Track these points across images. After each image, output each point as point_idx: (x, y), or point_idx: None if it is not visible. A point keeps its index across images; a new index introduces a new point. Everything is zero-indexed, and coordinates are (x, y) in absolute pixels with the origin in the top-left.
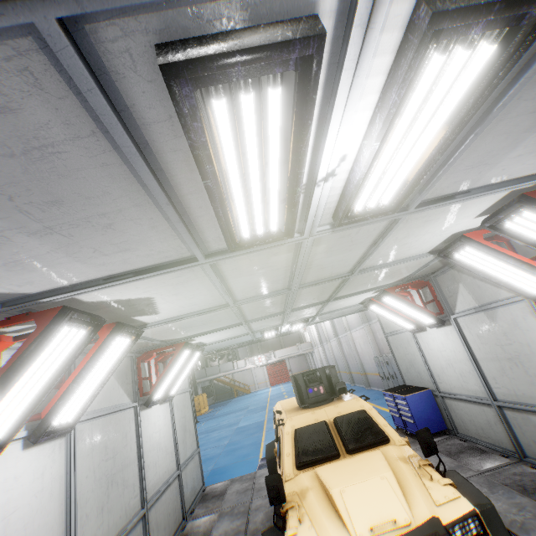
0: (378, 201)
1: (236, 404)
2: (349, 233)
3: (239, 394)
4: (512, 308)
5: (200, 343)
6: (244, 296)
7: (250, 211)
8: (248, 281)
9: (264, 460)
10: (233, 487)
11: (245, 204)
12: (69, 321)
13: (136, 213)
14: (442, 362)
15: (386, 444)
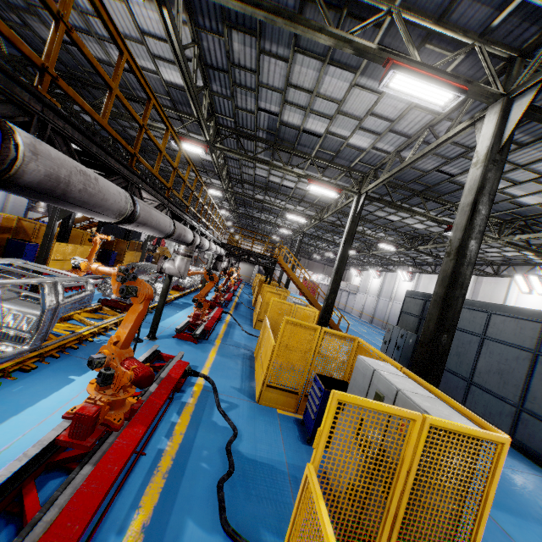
0: None
1: None
2: None
3: None
4: None
5: None
6: None
7: None
8: None
9: None
10: None
11: None
12: None
13: None
14: None
15: None
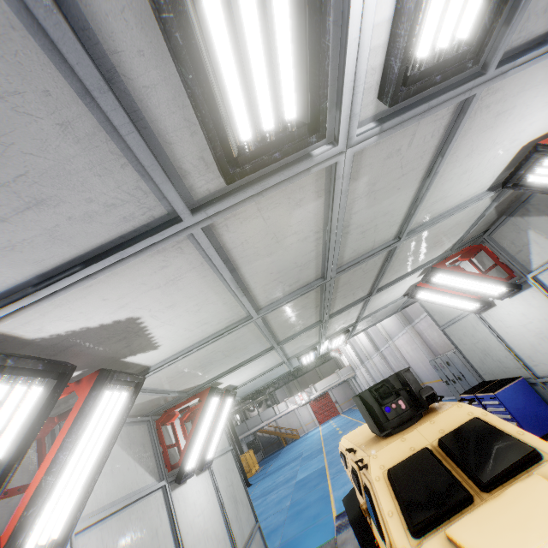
0: (451, 35)
1: (288, 453)
2: (399, 145)
3: (288, 442)
4: None
5: (230, 387)
6: (269, 300)
7: (241, 53)
8: (268, 269)
9: (340, 517)
10: None
11: (228, 28)
12: (1, 373)
13: (1, 72)
14: (530, 338)
15: (537, 462)
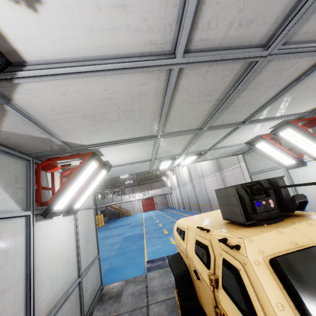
0: None
1: (122, 221)
2: None
3: (124, 216)
4: None
5: (107, 163)
6: (205, 37)
7: None
8: None
9: (149, 263)
10: (128, 288)
11: None
12: None
13: None
14: None
15: None
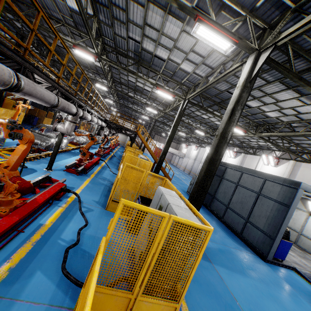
0: None
1: None
2: None
3: None
4: (303, 212)
5: None
6: None
7: None
8: None
9: None
10: None
11: None
12: None
13: None
14: None
15: None
